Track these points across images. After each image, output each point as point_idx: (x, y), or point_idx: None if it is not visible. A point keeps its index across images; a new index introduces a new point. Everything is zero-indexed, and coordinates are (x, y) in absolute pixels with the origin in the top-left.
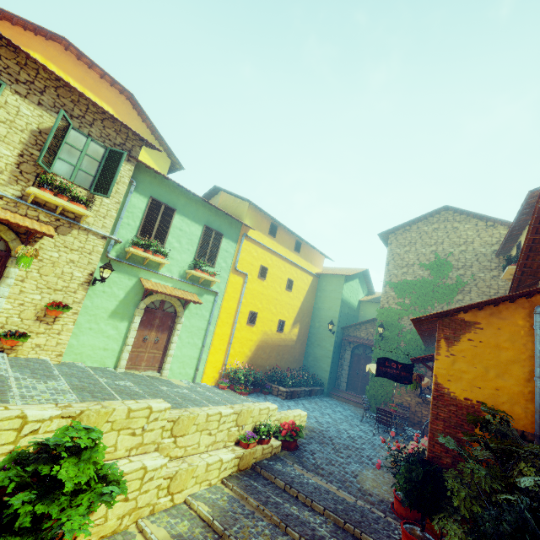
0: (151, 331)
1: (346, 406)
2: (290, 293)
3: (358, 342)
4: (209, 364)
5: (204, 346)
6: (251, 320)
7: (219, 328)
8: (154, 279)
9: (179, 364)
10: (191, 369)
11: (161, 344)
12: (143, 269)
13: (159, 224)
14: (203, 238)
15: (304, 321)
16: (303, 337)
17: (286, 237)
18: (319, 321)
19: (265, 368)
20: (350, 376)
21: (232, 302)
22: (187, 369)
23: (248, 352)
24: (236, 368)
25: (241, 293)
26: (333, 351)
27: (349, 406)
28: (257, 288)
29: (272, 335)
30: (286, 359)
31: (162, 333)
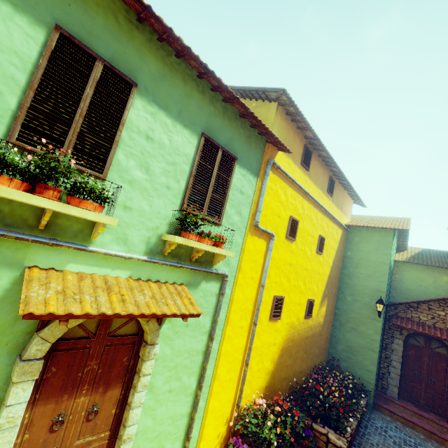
0: (75, 395)
1: (420, 443)
2: (320, 256)
3: (423, 333)
4: (210, 416)
5: (201, 386)
6: (274, 311)
7: (228, 341)
8: (78, 265)
9: (149, 445)
10: (176, 439)
11: (105, 415)
12: (34, 242)
13: (86, 113)
14: (199, 162)
15: (331, 294)
16: (329, 315)
17: (319, 171)
18: (352, 293)
19: (289, 379)
20: (403, 378)
21: (249, 287)
22: (168, 445)
23: (269, 364)
24: (258, 412)
25: (263, 268)
26: (380, 341)
27: (422, 440)
28: (284, 256)
29: (298, 325)
30: (312, 354)
31: (107, 390)
